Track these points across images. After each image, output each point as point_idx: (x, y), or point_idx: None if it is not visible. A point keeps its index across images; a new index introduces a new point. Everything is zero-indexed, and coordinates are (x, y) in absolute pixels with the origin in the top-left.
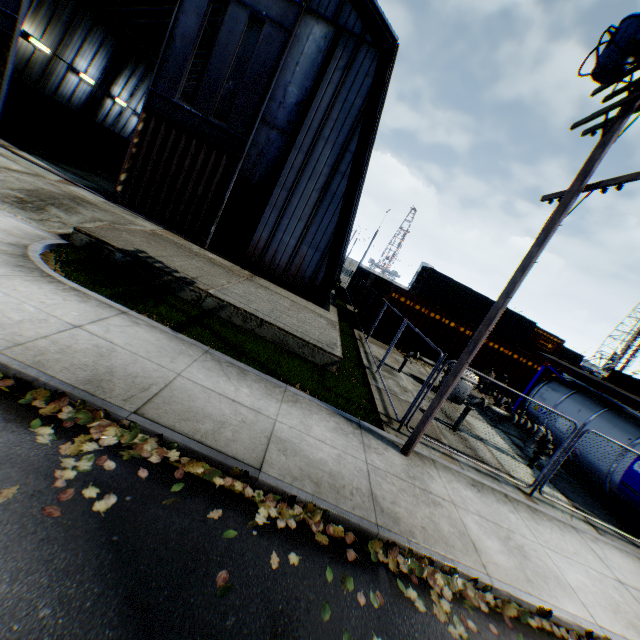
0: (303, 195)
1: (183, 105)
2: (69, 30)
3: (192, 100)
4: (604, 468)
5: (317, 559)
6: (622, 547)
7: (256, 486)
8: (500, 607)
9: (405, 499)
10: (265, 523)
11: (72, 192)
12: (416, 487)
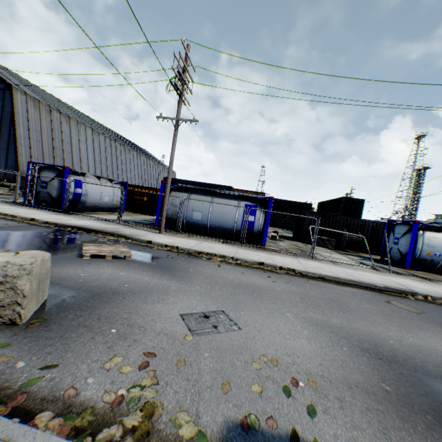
0: (3, 149)
1: None
2: None
3: None
4: None
5: None
6: None
7: None
8: None
9: None
10: None
11: None
12: None
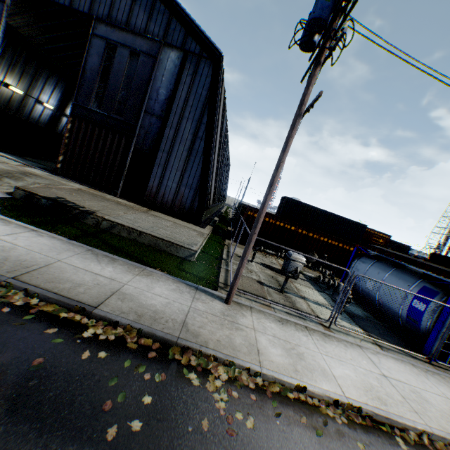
0: (177, 154)
1: (95, 109)
2: (35, 79)
3: (100, 106)
4: (396, 309)
5: (122, 356)
6: (400, 358)
7: (92, 317)
8: (266, 386)
9: (212, 326)
10: (90, 337)
11: (25, 170)
12: (226, 320)
